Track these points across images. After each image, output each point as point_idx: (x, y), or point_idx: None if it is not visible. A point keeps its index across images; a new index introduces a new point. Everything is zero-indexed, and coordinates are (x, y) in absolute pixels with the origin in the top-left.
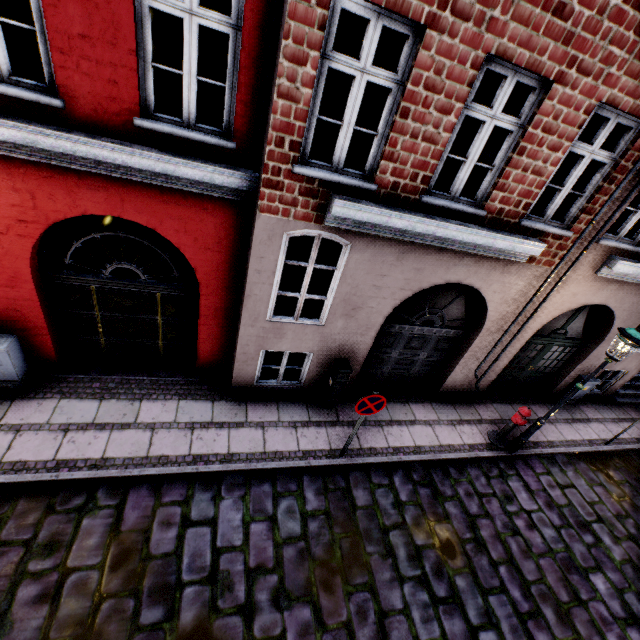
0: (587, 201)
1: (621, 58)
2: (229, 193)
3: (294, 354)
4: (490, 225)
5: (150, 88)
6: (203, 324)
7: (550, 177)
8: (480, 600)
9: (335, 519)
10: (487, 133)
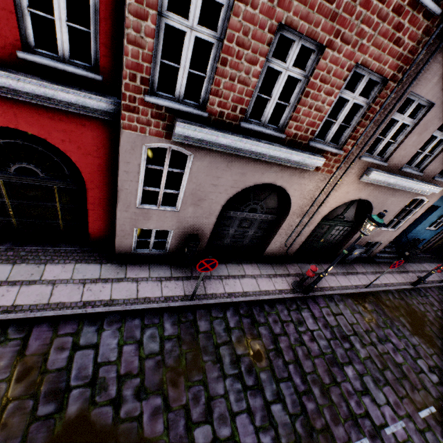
0: (352, 131)
1: (369, 34)
2: (101, 114)
3: (164, 231)
4: (289, 144)
5: (29, 28)
6: (91, 209)
7: (328, 113)
8: (274, 386)
9: (184, 340)
10: (283, 80)
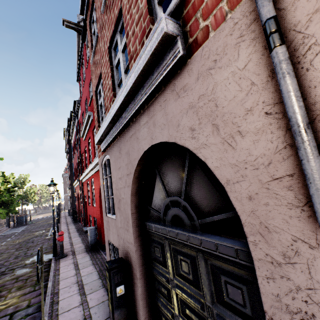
0: None
1: None
2: None
3: None
4: None
5: None
6: None
7: None
8: None
9: None
10: (121, 57)
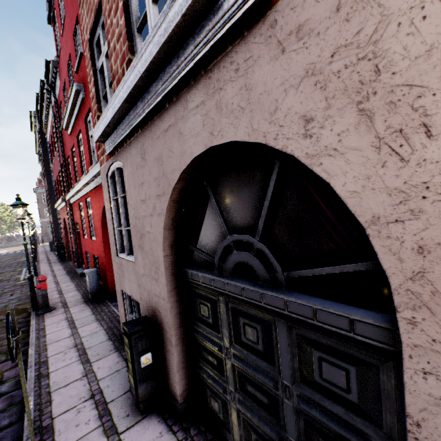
0: None
1: None
2: None
3: None
4: None
5: None
6: None
7: None
8: None
9: None
10: None
